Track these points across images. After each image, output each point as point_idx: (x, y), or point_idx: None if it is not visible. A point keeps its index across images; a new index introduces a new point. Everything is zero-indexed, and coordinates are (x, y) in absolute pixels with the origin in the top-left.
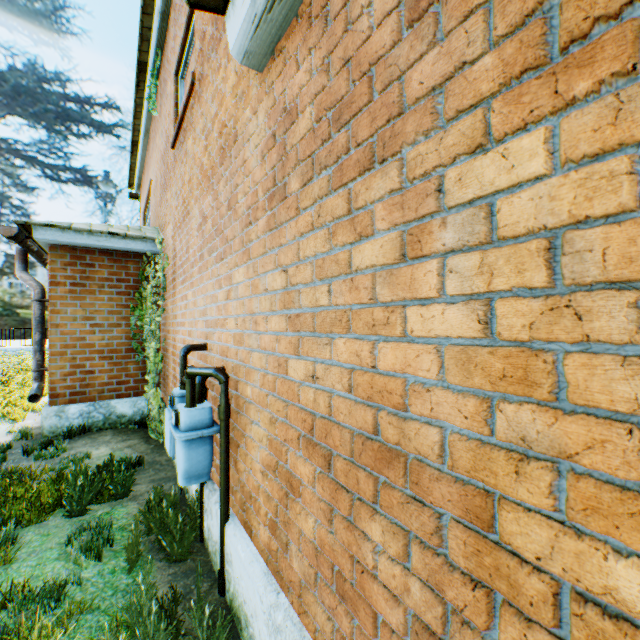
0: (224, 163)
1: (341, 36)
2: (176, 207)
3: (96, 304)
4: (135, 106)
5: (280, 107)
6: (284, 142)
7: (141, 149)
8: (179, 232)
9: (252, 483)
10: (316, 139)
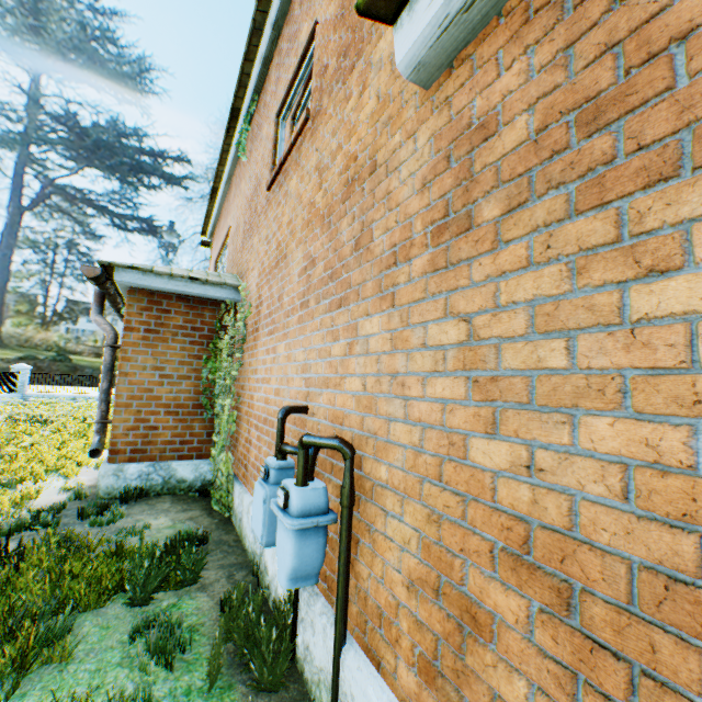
0: (351, 198)
1: (597, 18)
2: (266, 252)
3: (167, 353)
4: (221, 152)
5: (462, 123)
6: (468, 163)
7: (221, 196)
8: (268, 278)
9: (385, 597)
10: (539, 151)
